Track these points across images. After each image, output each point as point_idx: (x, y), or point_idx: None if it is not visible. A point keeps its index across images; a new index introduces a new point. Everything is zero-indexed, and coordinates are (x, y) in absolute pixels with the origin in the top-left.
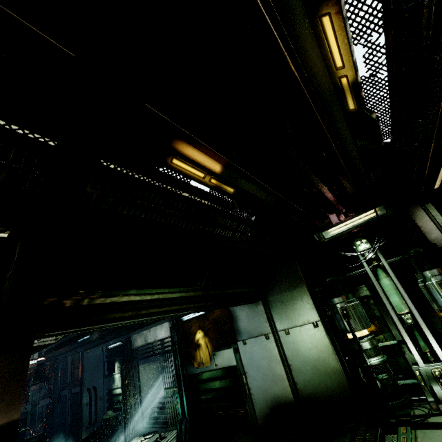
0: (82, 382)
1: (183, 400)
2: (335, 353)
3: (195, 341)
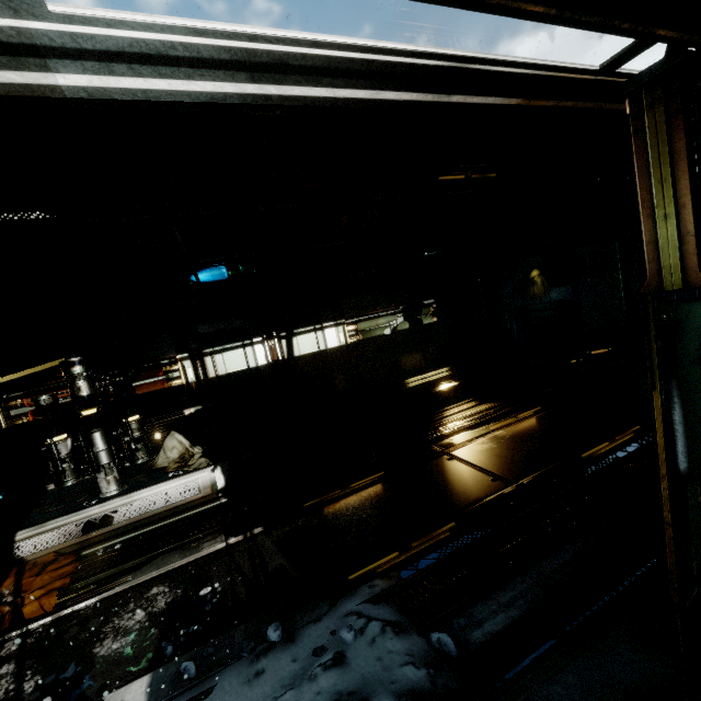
0: None
1: (512, 324)
2: None
3: (529, 279)
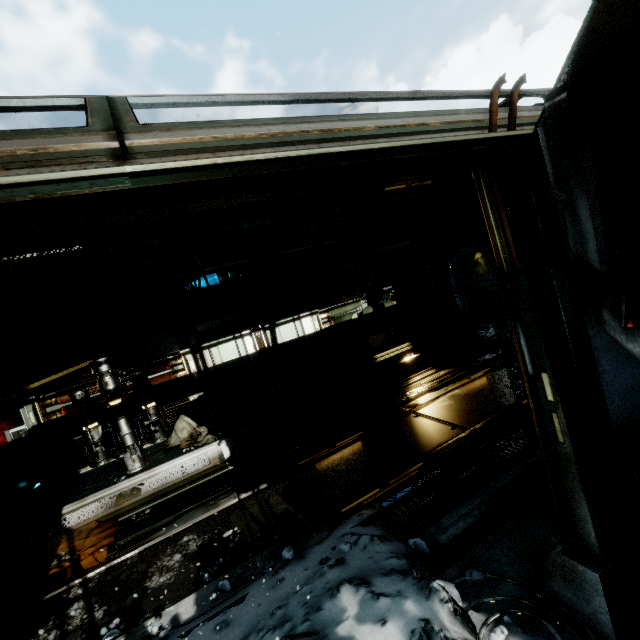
0: None
1: (464, 301)
2: None
3: (473, 261)
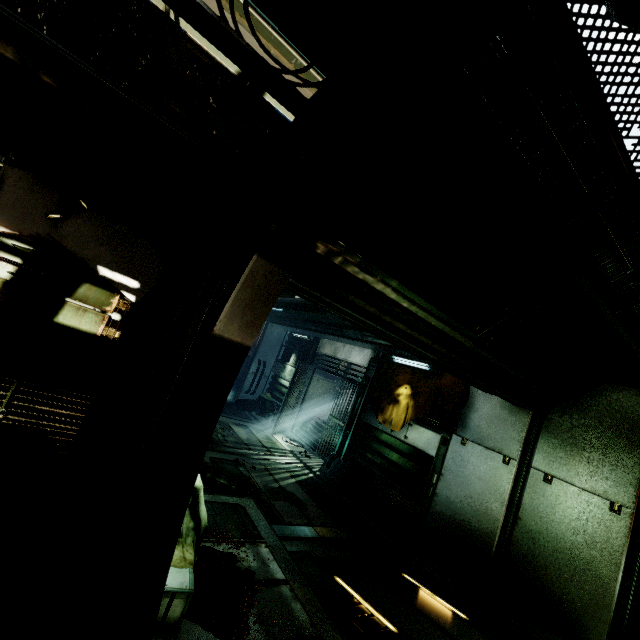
0: (257, 351)
1: (345, 440)
2: (621, 568)
3: (394, 393)
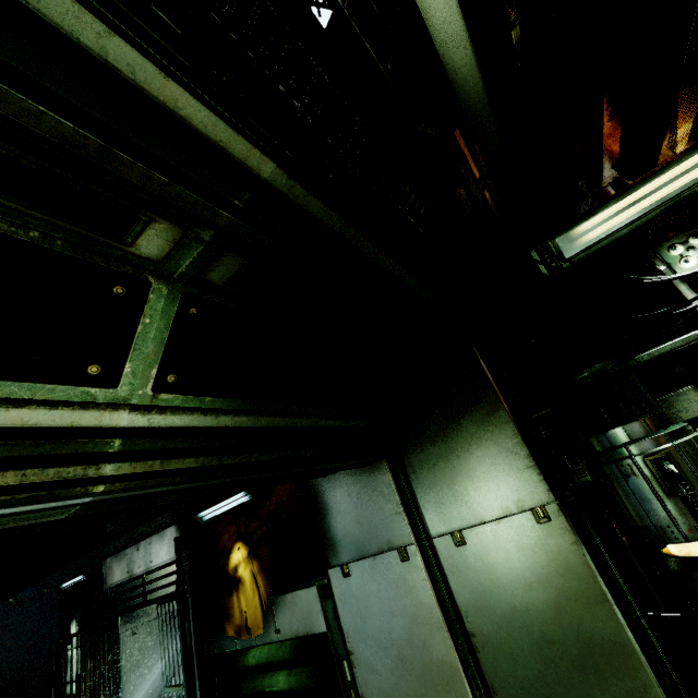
0: None
1: None
2: (611, 600)
3: (228, 571)
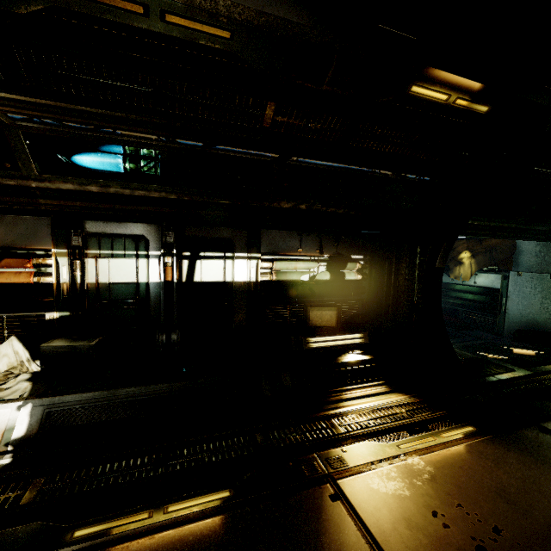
0: None
1: None
2: None
3: (457, 259)
